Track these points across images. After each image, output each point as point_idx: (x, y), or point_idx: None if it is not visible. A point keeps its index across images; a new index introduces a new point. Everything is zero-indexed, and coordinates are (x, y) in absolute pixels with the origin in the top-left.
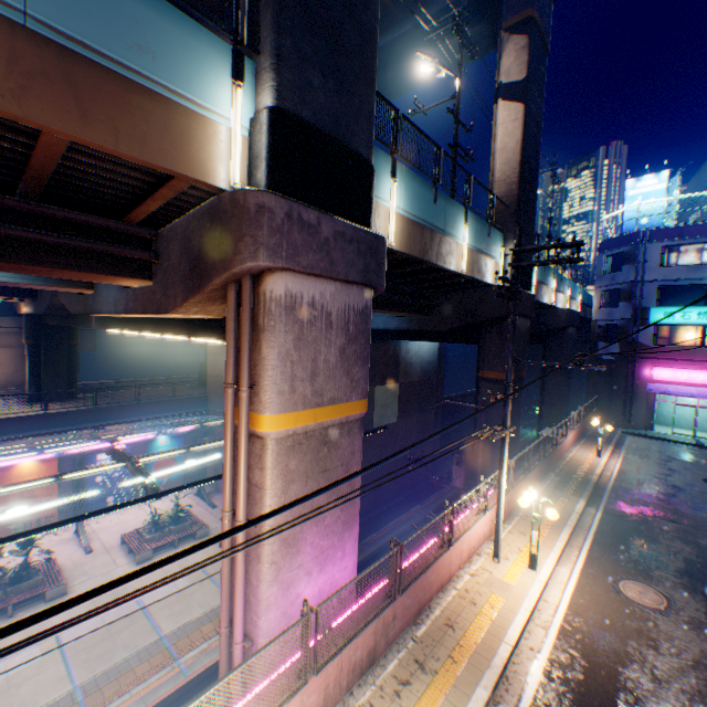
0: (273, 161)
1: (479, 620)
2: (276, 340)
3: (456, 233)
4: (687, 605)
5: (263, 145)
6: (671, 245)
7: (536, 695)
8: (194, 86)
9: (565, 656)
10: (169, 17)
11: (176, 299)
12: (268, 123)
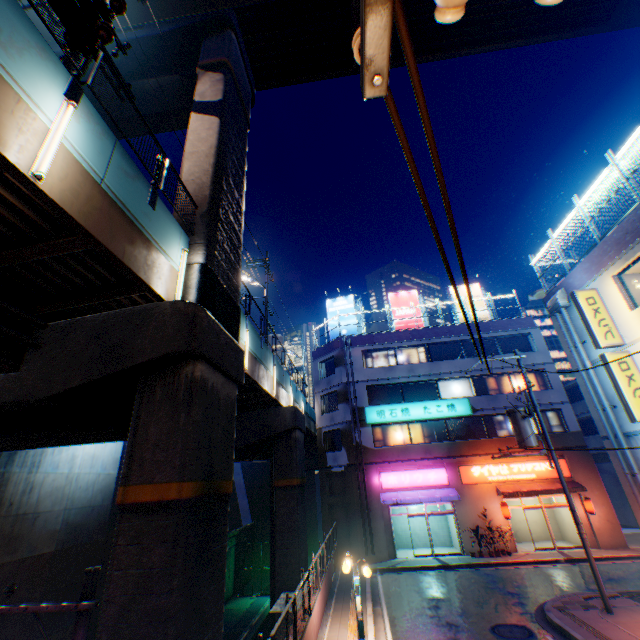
0: None
1: None
2: None
3: (24, 78)
4: None
5: None
6: (368, 349)
7: None
8: None
9: None
10: None
11: None
12: None
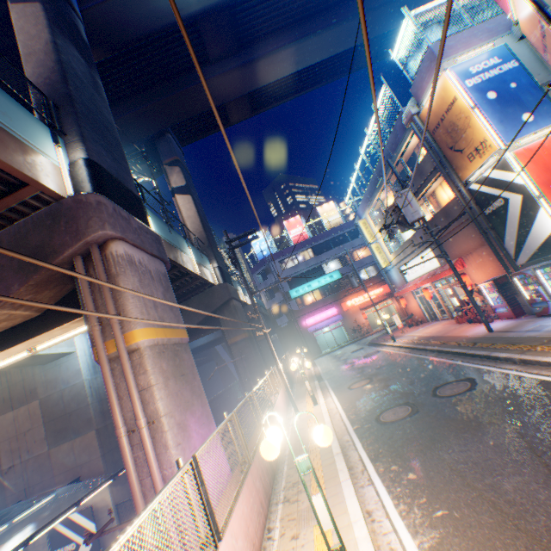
0: (96, 183)
1: (311, 428)
2: (129, 280)
3: (187, 251)
4: (375, 375)
5: (86, 175)
6: (282, 260)
7: (352, 425)
8: (36, 140)
9: (352, 411)
10: (15, 104)
11: (8, 289)
12: (87, 164)
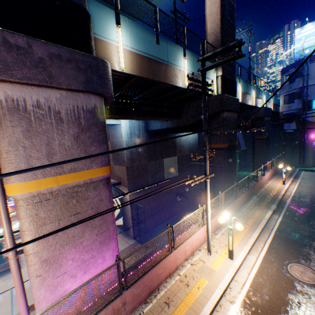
0: None
1: (187, 299)
2: (5, 133)
3: (178, 63)
4: None
5: None
6: None
7: None
8: None
9: None
10: None
11: None
12: None
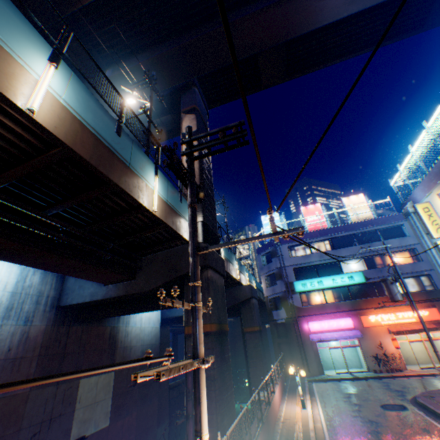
0: None
1: None
2: None
3: (146, 176)
4: None
5: None
6: (291, 245)
7: None
8: None
9: None
10: None
11: None
12: None
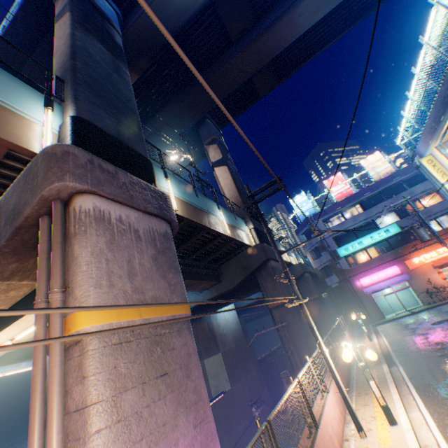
0: (76, 137)
1: None
2: (89, 241)
3: (216, 214)
4: None
5: (68, 131)
6: (325, 218)
7: None
8: (14, 101)
9: None
10: None
11: None
12: (71, 121)
